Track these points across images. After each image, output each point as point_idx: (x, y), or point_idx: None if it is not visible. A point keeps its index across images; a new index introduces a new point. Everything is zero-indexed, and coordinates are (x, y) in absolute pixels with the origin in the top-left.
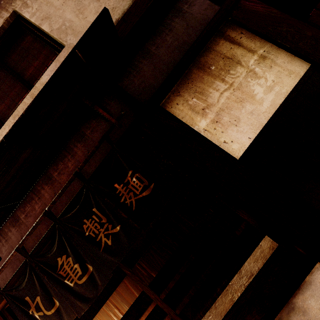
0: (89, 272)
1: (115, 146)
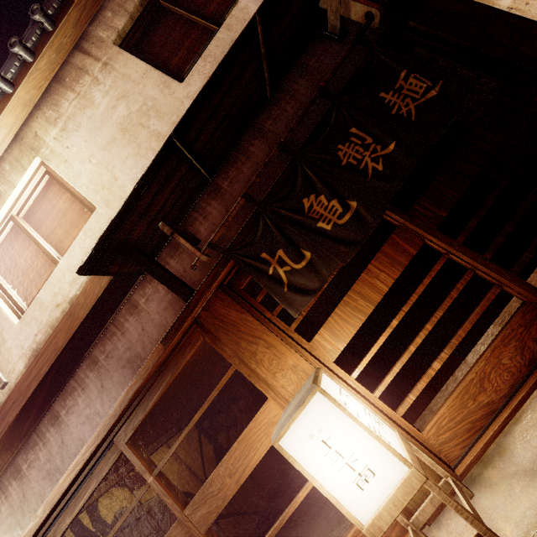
0: (351, 210)
1: (376, 46)
